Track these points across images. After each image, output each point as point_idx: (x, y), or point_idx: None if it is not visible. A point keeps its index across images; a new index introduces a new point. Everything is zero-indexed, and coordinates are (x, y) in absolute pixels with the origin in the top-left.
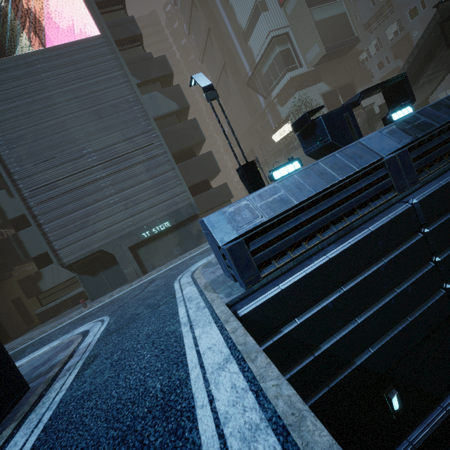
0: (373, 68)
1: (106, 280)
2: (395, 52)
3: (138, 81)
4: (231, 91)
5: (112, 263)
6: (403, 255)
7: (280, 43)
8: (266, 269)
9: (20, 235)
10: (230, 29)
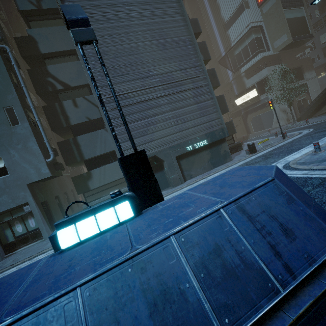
0: None
1: None
2: (324, 52)
3: None
4: None
5: (157, 169)
6: None
7: (255, 32)
8: None
9: (78, 139)
10: (212, 21)
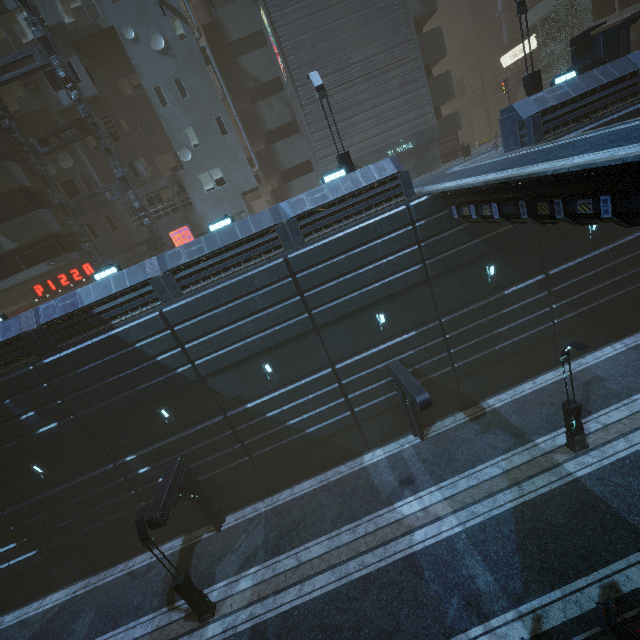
0: None
1: None
2: None
3: None
4: None
5: None
6: None
7: None
8: (547, 135)
9: (274, 148)
10: None
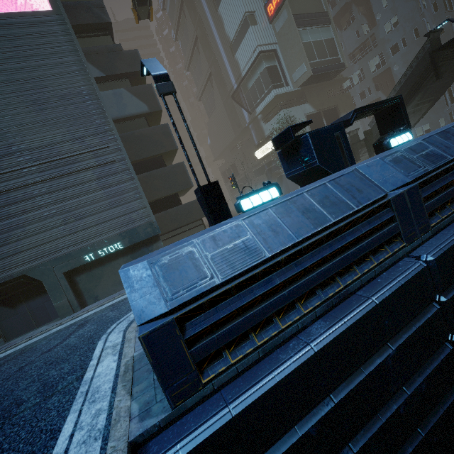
0: (356, 97)
1: (30, 314)
2: (376, 84)
3: (101, 73)
4: (216, 103)
5: (41, 291)
6: (416, 337)
7: (267, 59)
8: (213, 368)
9: None
10: (217, 39)
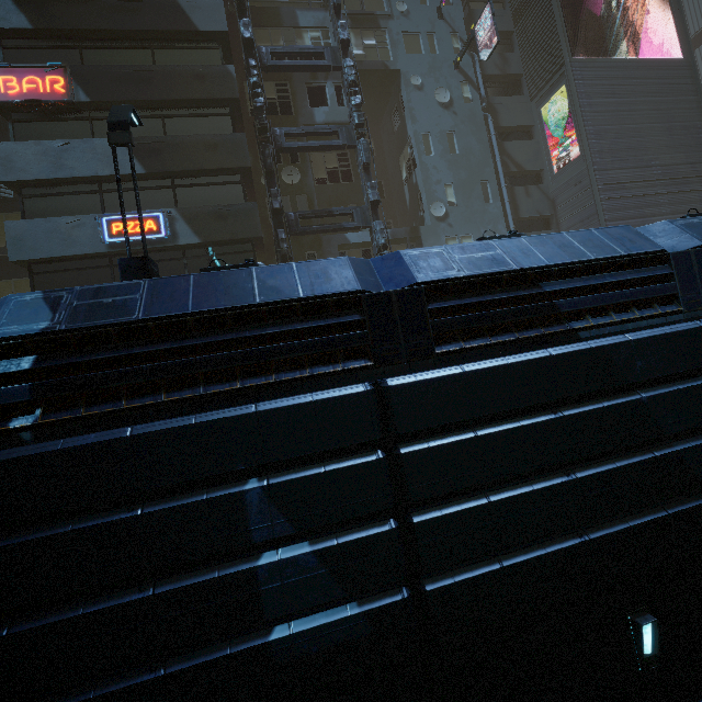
0: None
1: None
2: None
3: None
4: None
5: None
6: None
7: None
8: None
9: None
10: None
